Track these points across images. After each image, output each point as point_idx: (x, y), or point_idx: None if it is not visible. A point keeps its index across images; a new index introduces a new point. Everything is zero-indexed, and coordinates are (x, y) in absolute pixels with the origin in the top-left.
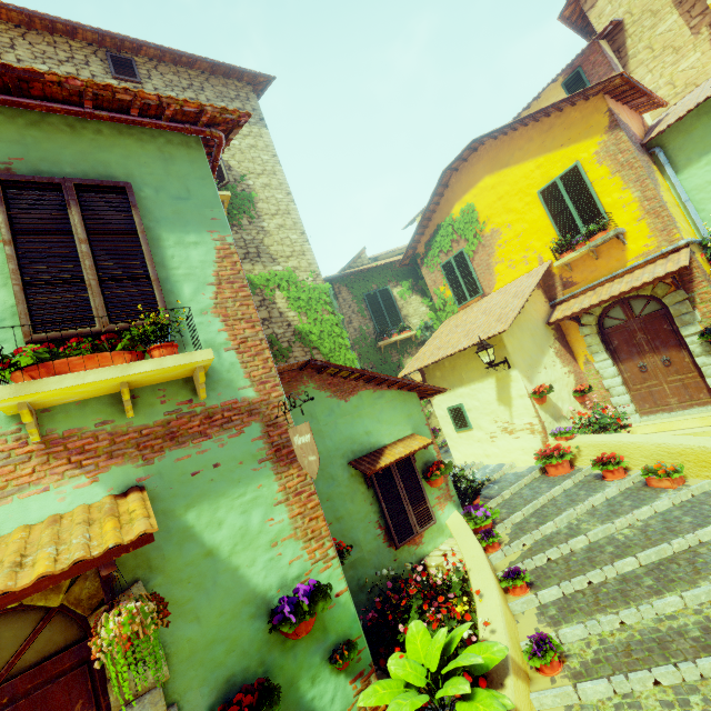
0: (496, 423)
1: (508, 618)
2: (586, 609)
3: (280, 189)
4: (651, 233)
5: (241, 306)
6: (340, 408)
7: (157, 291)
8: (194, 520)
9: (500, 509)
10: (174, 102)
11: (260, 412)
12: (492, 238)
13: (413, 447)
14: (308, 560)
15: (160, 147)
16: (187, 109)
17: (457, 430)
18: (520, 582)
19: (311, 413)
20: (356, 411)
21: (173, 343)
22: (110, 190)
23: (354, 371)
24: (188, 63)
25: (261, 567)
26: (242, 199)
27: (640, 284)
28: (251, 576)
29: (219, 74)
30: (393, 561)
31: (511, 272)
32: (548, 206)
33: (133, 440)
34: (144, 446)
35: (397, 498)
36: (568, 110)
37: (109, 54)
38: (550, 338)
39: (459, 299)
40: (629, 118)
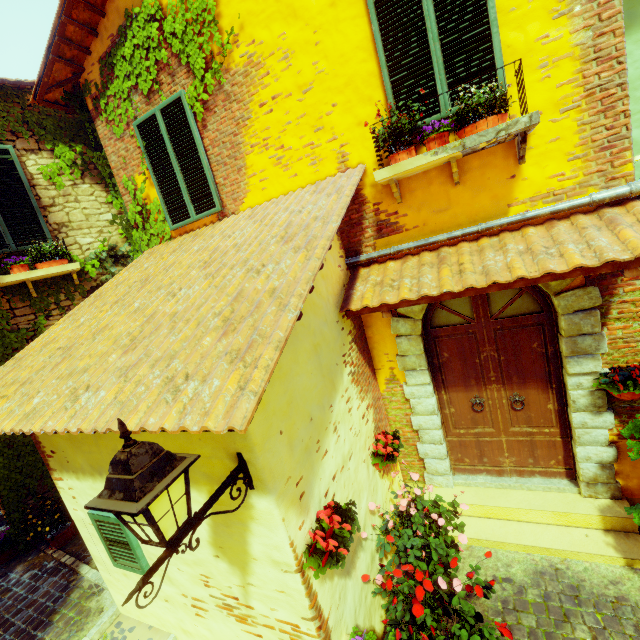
0: (206, 588)
1: None
2: None
3: None
4: (580, 149)
5: None
6: None
7: None
8: None
9: None
10: None
11: None
12: (248, 80)
13: None
14: None
15: None
16: None
17: (115, 565)
18: None
19: None
20: None
21: None
22: None
23: None
24: None
25: None
26: None
27: (569, 269)
28: None
29: None
30: None
31: (281, 175)
32: (381, 17)
33: None
34: None
35: None
36: None
37: None
38: (345, 341)
39: (173, 211)
40: None
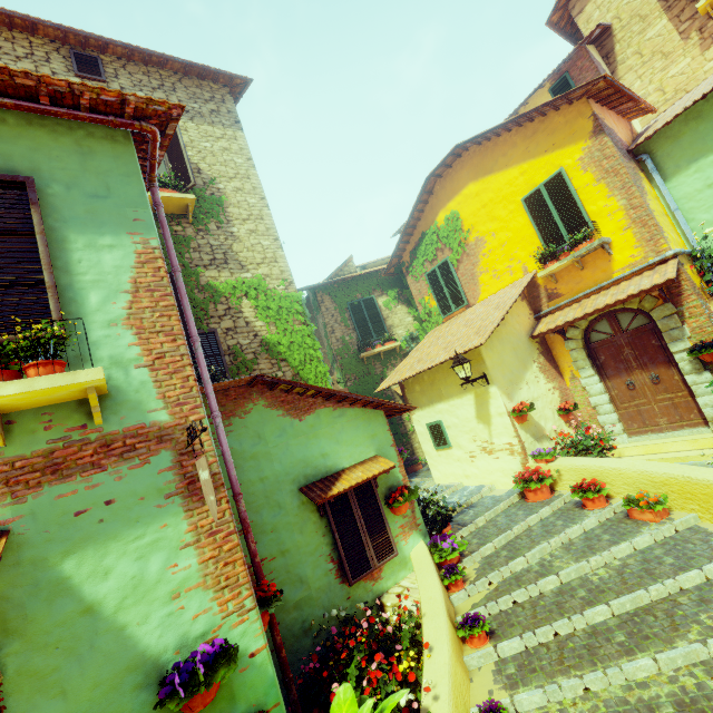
0: (475, 442)
1: (457, 678)
2: (547, 668)
3: (253, 193)
4: (638, 243)
5: (161, 316)
6: (293, 427)
7: (51, 299)
8: (73, 569)
9: (471, 538)
10: (89, 90)
11: (173, 438)
12: (477, 247)
13: (373, 471)
14: (218, 613)
15: (78, 140)
16: (105, 98)
17: (436, 448)
18: (478, 632)
19: (259, 434)
20: (311, 431)
21: (56, 361)
22: (6, 185)
23: (309, 388)
24: (159, 63)
25: (156, 624)
26: (211, 203)
27: (625, 297)
28: (142, 635)
29: (193, 76)
30: (346, 599)
31: (496, 283)
32: (532, 214)
33: (2, 474)
34: (16, 480)
35: (353, 528)
36: (551, 115)
37: (72, 52)
38: (534, 352)
39: (444, 309)
40: (615, 123)
